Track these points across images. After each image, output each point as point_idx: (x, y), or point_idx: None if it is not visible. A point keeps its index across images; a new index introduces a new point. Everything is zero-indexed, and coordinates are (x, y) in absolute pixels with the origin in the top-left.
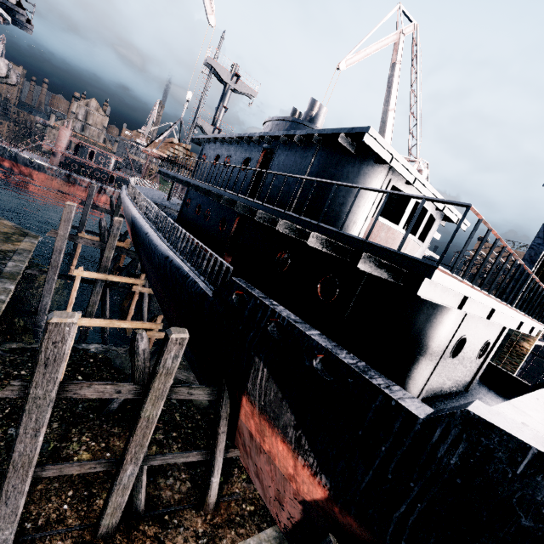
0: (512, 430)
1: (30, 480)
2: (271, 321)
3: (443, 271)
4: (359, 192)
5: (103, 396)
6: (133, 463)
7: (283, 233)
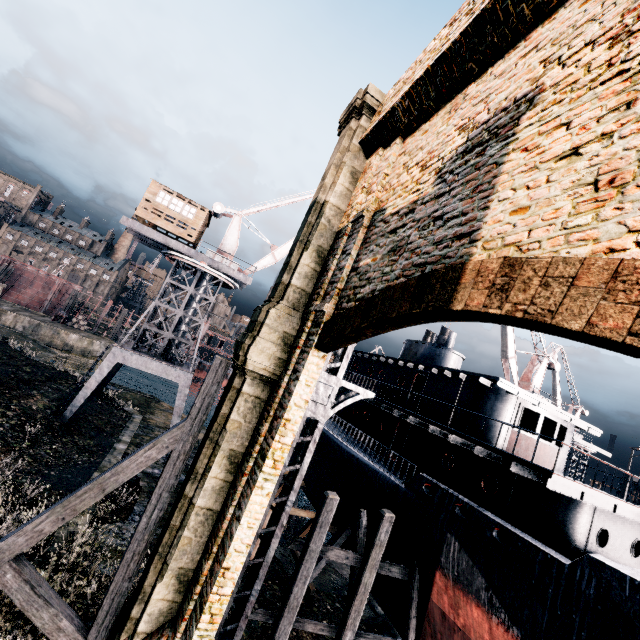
0: (615, 567)
1: (292, 624)
2: (456, 506)
3: (557, 474)
4: (499, 412)
5: (338, 560)
6: (351, 630)
7: (444, 439)
